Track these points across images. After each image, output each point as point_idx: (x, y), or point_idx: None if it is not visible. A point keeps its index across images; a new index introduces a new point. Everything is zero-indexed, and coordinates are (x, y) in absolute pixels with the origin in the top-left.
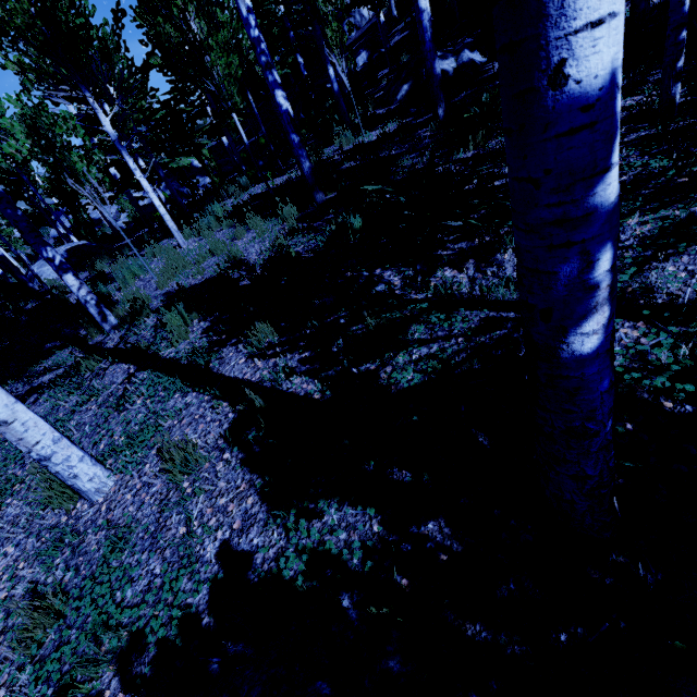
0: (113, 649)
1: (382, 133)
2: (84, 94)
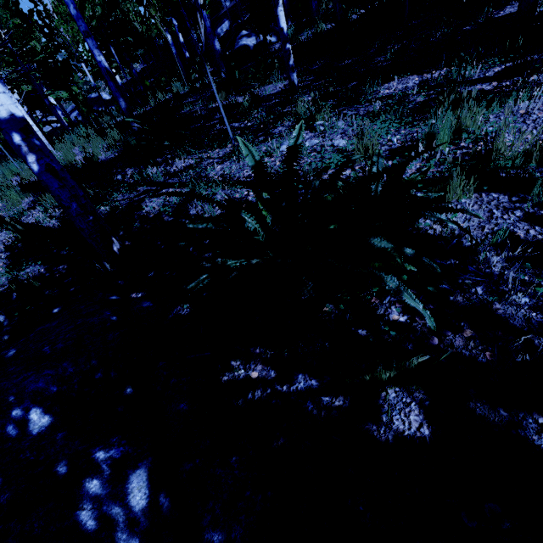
0: None
1: (192, 86)
2: None
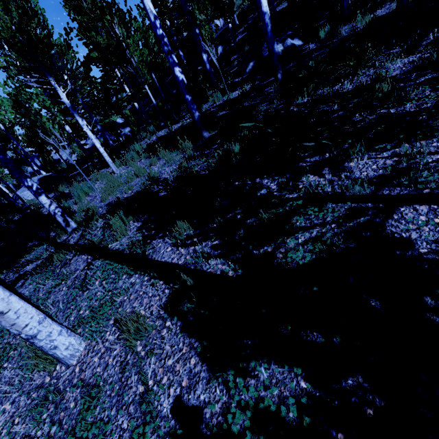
0: None
1: (242, 92)
2: (48, 79)
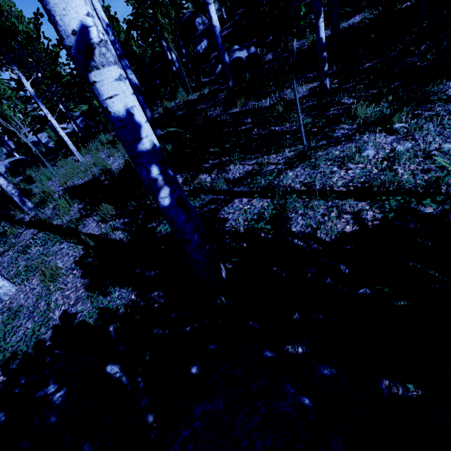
0: (1, 360)
1: (200, 94)
2: (12, 67)
